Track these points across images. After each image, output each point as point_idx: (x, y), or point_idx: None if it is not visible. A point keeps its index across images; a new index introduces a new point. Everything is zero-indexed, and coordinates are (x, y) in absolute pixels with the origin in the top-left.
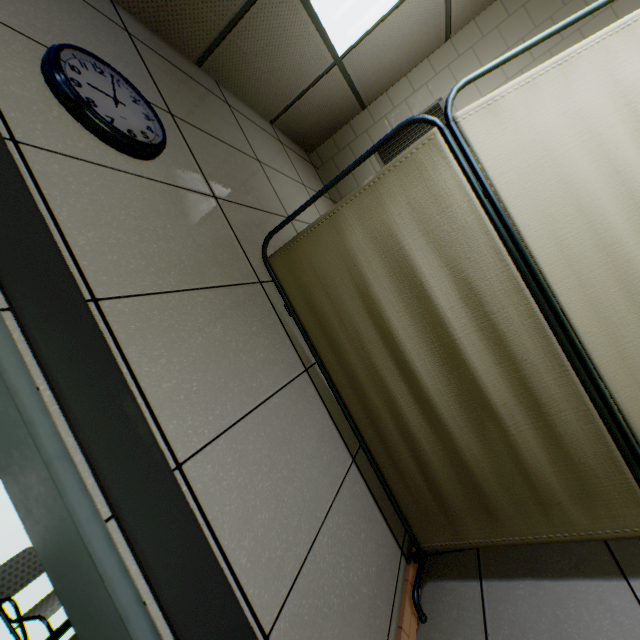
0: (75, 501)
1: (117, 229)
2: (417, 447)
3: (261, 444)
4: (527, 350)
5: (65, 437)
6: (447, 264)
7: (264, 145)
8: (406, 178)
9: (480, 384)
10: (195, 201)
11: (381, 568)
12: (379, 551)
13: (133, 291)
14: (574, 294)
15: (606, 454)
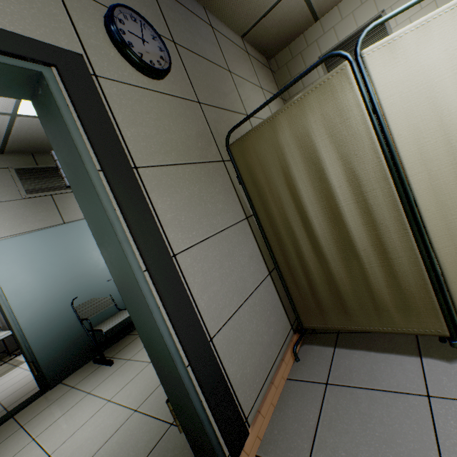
0: (131, 260)
1: (145, 127)
2: (307, 270)
3: (216, 254)
4: (384, 218)
5: (126, 233)
6: (341, 158)
7: (235, 57)
8: (322, 97)
9: (351, 236)
10: (187, 106)
11: (277, 331)
12: (277, 323)
13: (153, 164)
14: (423, 184)
15: (423, 286)
